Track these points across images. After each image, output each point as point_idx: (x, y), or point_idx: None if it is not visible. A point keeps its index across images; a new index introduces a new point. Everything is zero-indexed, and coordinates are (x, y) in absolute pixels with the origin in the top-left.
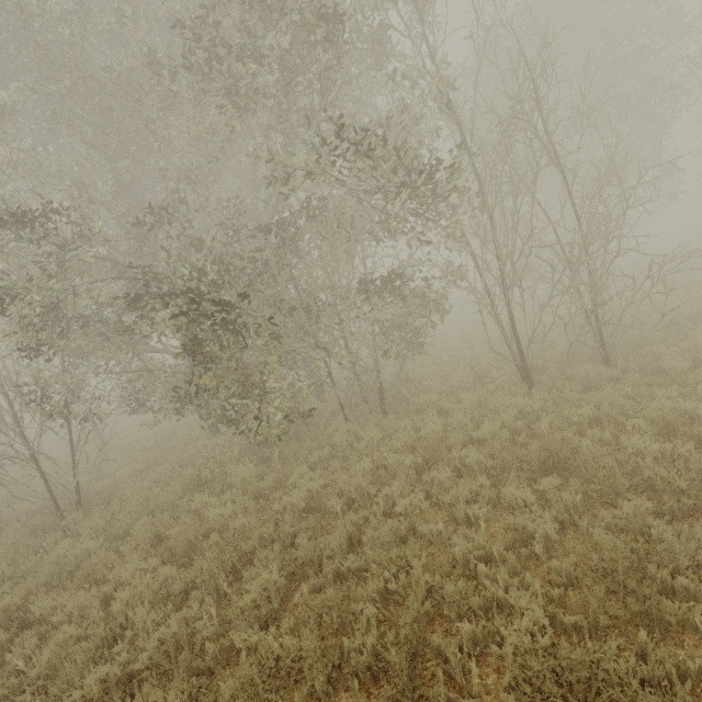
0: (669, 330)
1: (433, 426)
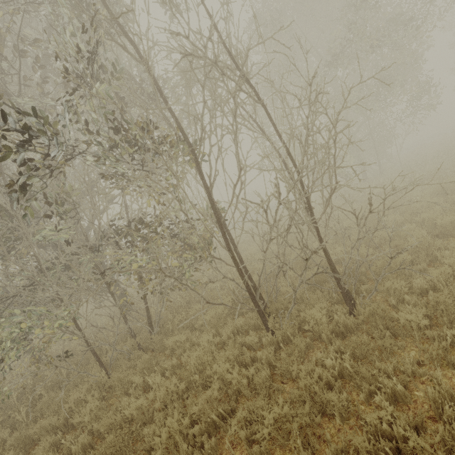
0: (418, 249)
1: (139, 403)
